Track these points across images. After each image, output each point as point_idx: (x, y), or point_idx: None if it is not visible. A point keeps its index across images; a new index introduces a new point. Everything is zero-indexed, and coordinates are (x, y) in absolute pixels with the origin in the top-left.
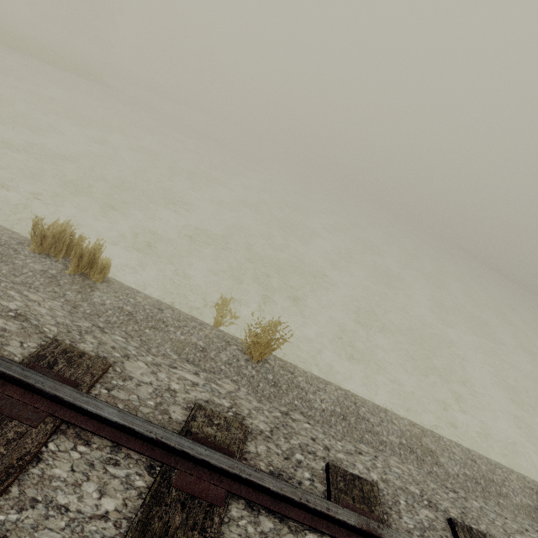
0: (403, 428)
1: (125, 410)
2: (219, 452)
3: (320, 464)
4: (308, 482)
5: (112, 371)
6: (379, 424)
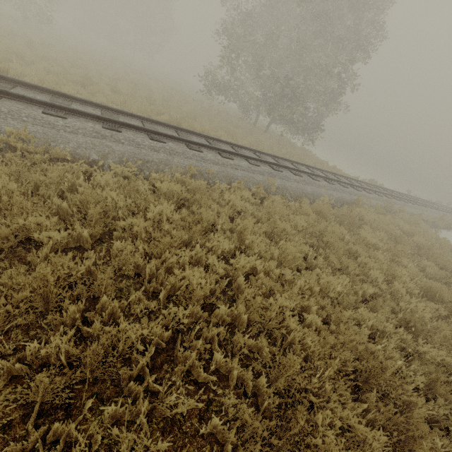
0: None
1: None
2: None
3: None
4: None
5: None
6: None
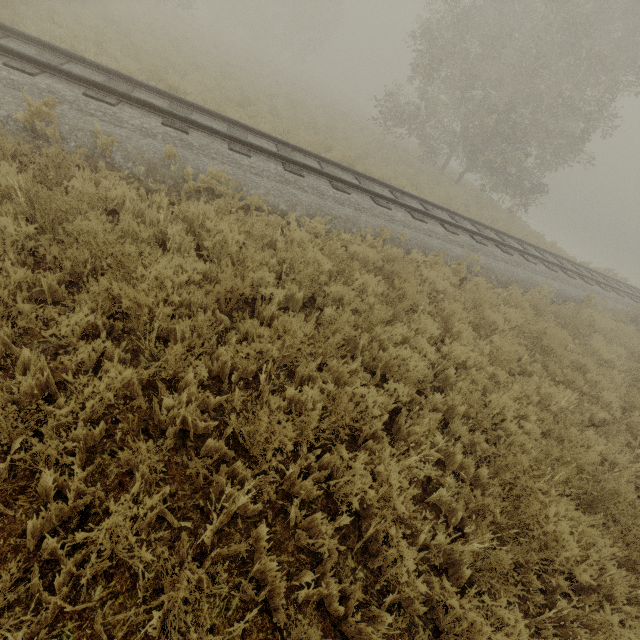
0: None
1: None
2: None
3: None
4: None
5: None
6: None
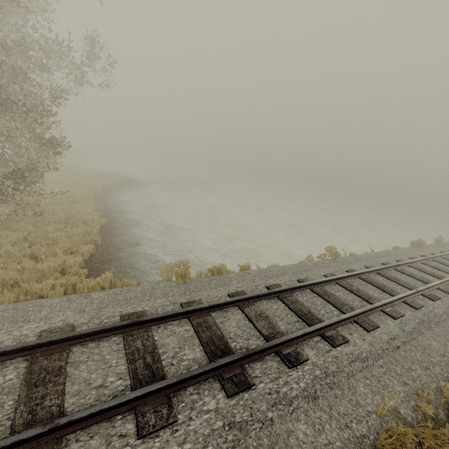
0: None
1: None
2: None
3: None
4: None
5: None
6: None
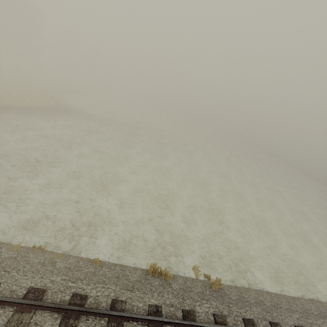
0: (254, 295)
1: (208, 323)
2: (226, 326)
3: (241, 318)
4: (240, 324)
5: (195, 312)
6: (248, 297)
